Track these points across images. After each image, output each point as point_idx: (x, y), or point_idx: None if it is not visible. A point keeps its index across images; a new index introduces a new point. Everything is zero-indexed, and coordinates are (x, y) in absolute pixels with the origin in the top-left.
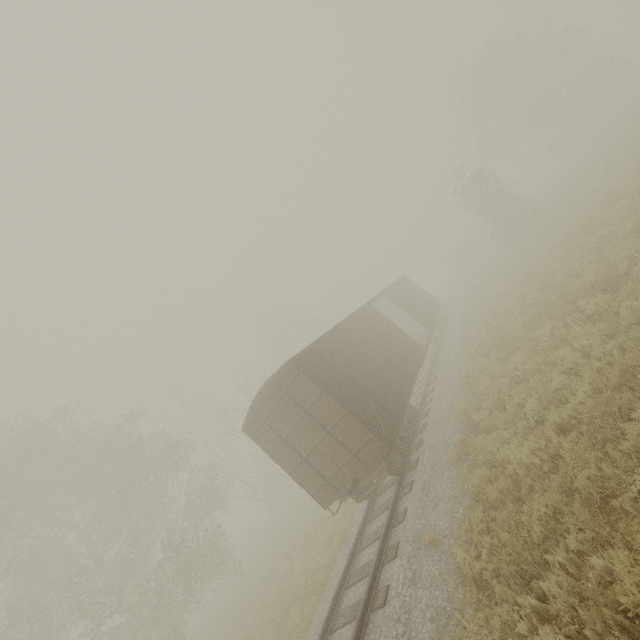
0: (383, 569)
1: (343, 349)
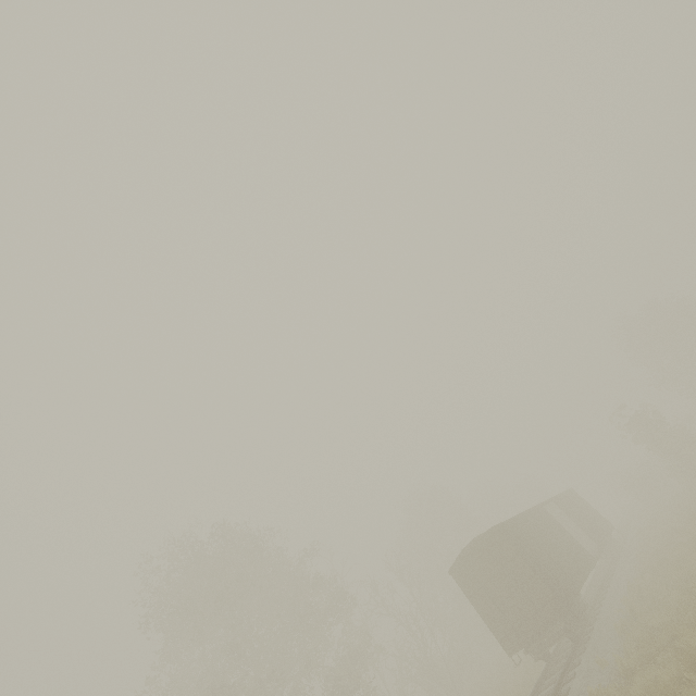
0: (564, 686)
1: (526, 532)
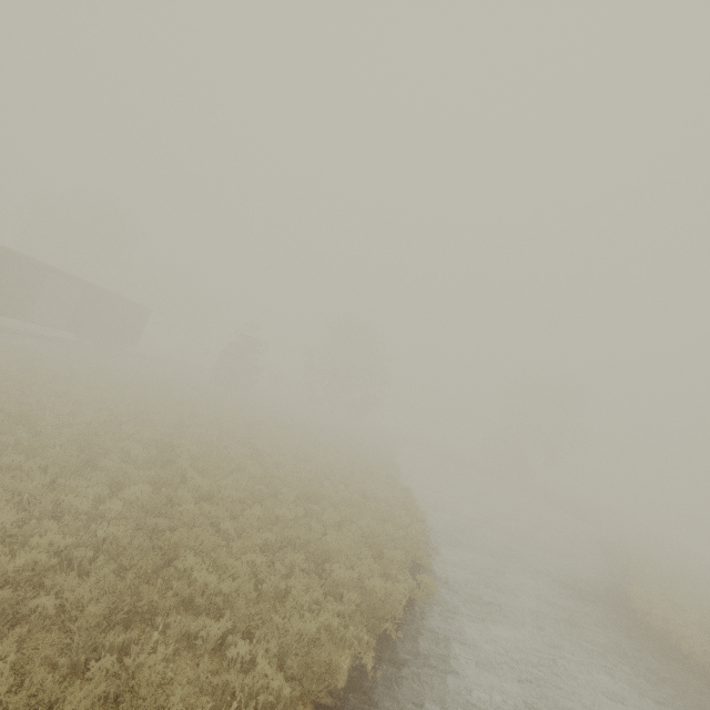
0: None
1: None
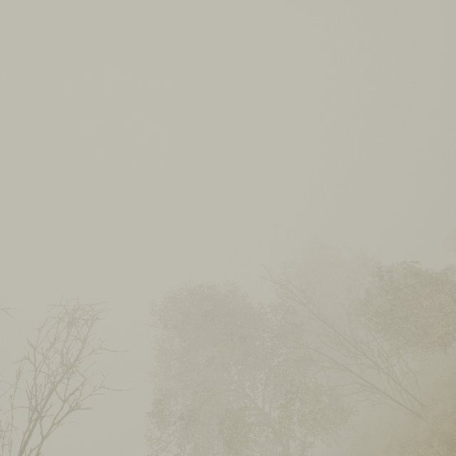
0: None
1: None
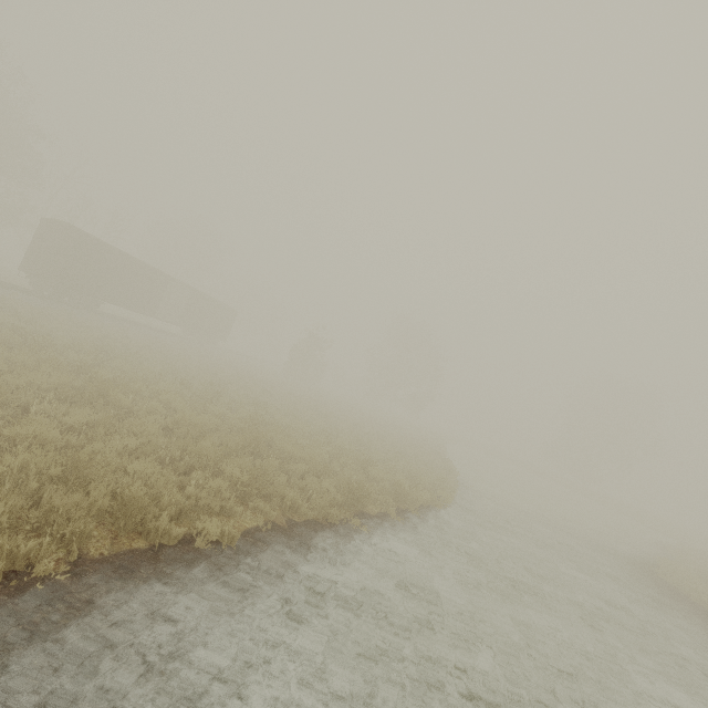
0: None
1: (111, 260)
